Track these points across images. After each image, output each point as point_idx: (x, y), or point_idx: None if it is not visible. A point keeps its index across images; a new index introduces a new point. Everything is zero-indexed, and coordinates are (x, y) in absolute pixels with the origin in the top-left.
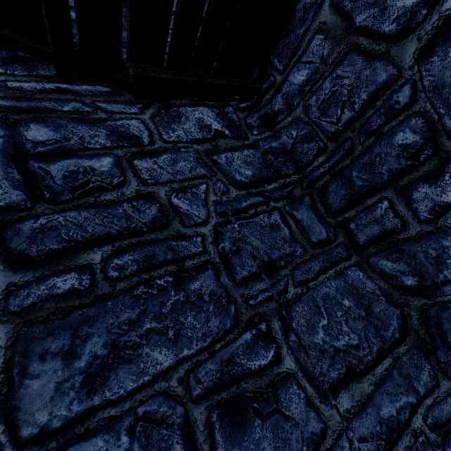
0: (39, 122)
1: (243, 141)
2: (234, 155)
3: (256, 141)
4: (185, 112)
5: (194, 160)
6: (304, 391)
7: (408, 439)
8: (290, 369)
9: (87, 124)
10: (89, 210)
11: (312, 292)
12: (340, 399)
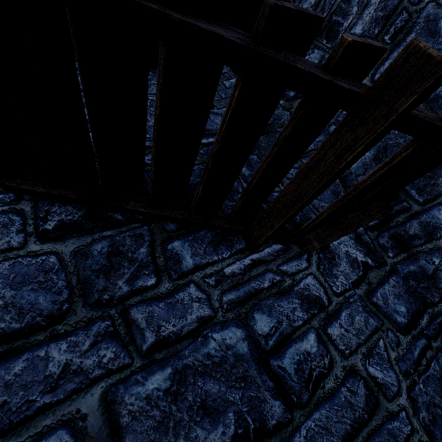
0: (258, 310)
1: (384, 267)
2: (385, 290)
3: (393, 265)
4: (335, 249)
5: (363, 310)
6: None
7: None
8: None
9: (284, 297)
10: (324, 406)
11: None
12: None
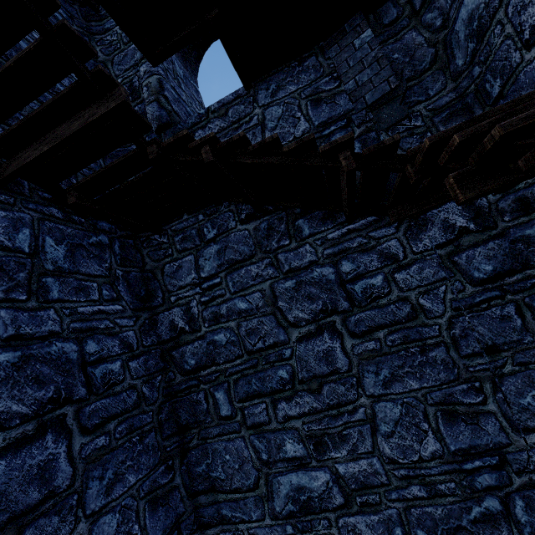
0: (345, 259)
1: (489, 232)
2: (475, 252)
3: (505, 229)
4: (431, 217)
5: (437, 265)
6: (500, 423)
7: None
8: (492, 410)
9: (366, 253)
10: (375, 310)
11: (530, 371)
12: (530, 436)
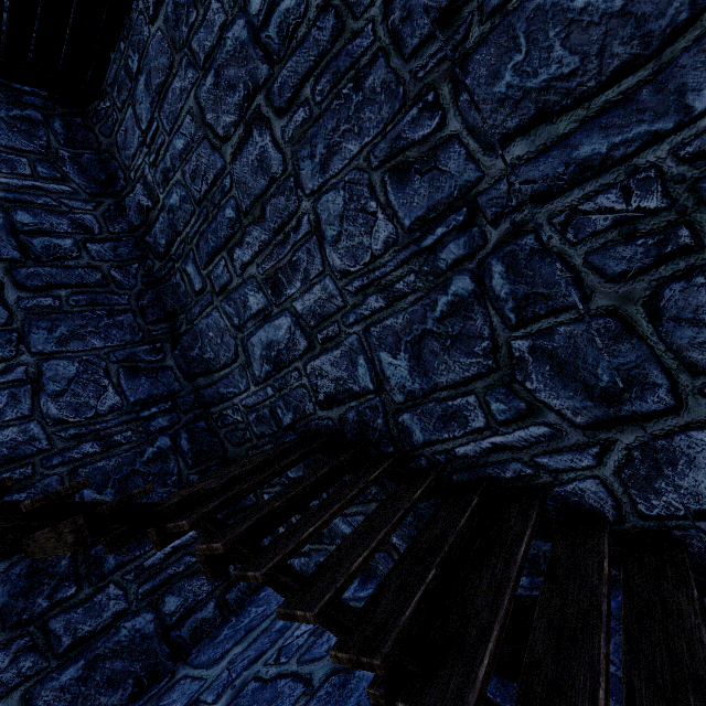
0: None
1: None
2: None
3: None
4: None
5: None
6: (466, 148)
7: (613, 177)
8: (454, 131)
9: None
10: (296, 54)
11: (510, 17)
12: (511, 148)
